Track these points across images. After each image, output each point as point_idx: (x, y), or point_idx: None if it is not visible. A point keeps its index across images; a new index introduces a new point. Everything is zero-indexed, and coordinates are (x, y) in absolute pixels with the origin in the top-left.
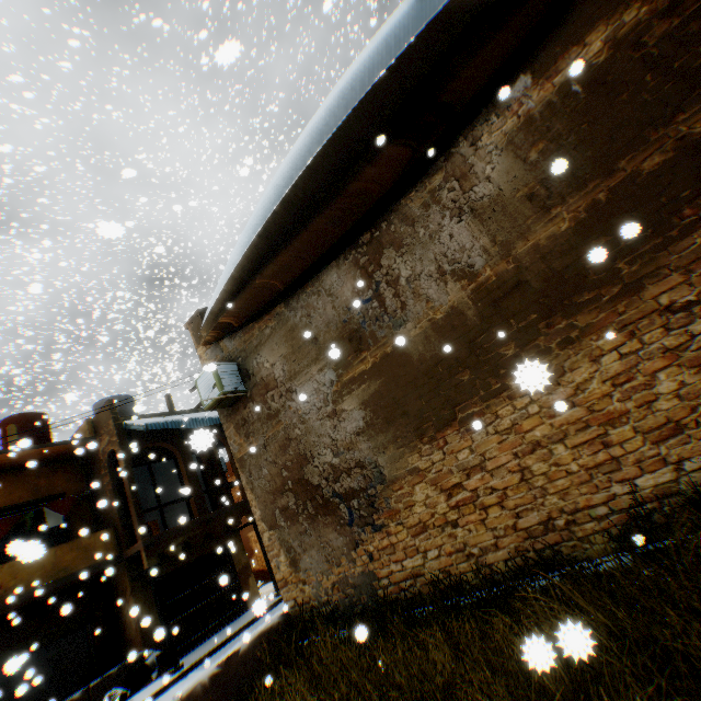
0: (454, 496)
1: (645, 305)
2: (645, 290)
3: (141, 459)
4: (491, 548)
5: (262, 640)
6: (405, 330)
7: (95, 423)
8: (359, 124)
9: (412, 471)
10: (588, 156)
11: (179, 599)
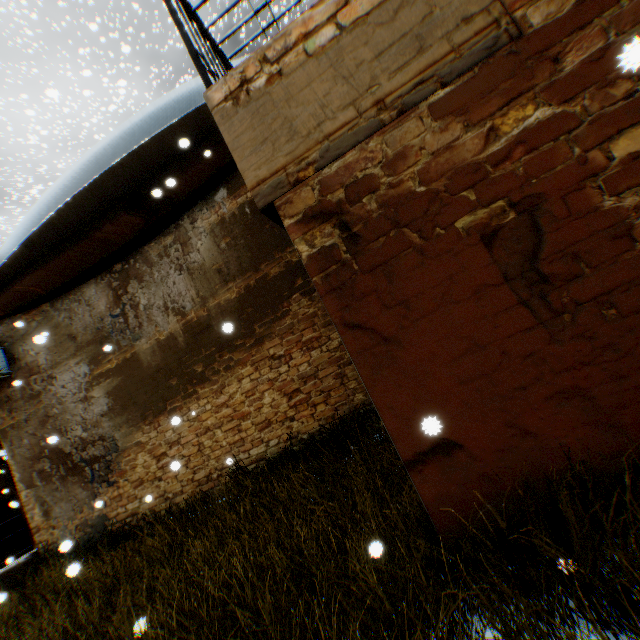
0: (161, 461)
1: (265, 353)
2: (265, 344)
3: None
4: (179, 493)
5: (6, 577)
6: (141, 343)
7: None
8: (113, 181)
9: (137, 444)
10: (249, 255)
11: None
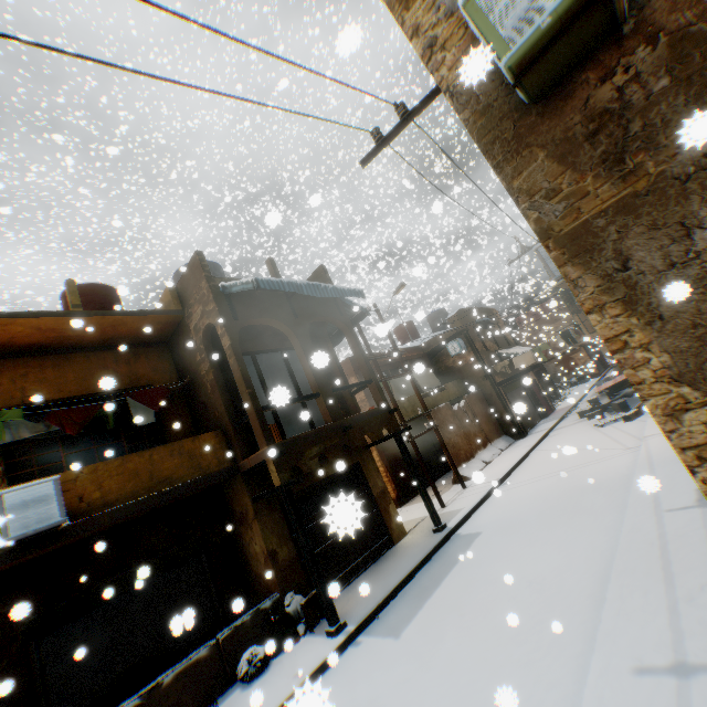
0: None
1: None
2: None
3: (242, 346)
4: None
5: None
6: None
7: (179, 292)
8: None
9: None
10: None
11: (312, 529)
